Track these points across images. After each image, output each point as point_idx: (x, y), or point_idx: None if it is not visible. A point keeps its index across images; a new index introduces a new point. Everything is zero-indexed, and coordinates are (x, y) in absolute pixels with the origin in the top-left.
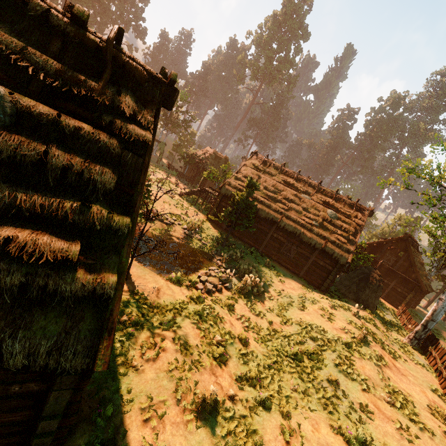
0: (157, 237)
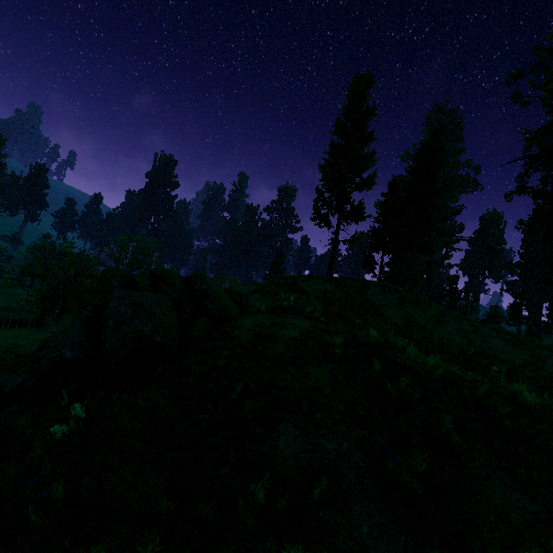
0: (6, 315)
